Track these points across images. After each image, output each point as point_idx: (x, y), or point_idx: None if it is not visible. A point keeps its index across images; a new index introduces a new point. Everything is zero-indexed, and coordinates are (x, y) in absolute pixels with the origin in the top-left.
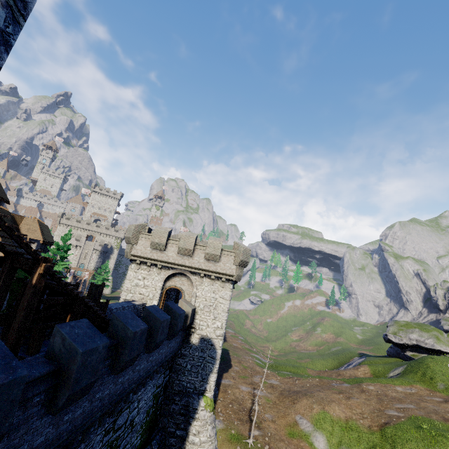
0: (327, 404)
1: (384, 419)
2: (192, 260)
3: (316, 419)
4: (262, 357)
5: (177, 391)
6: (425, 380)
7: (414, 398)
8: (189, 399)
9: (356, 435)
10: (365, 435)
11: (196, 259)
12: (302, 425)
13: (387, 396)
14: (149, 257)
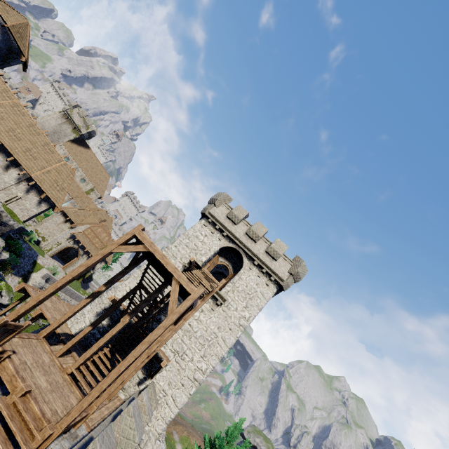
0: (192, 435)
1: None
2: None
3: (183, 438)
4: None
5: None
6: None
7: None
8: None
9: None
10: None
11: None
12: (174, 436)
13: None
14: None
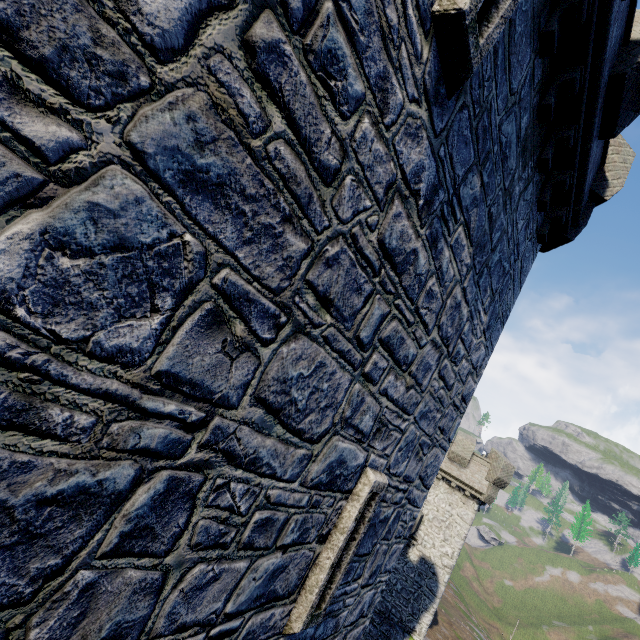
0: None
1: None
2: None
3: None
4: (487, 639)
5: (379, 610)
6: None
7: None
8: (390, 629)
9: None
10: None
11: None
12: None
13: None
14: None
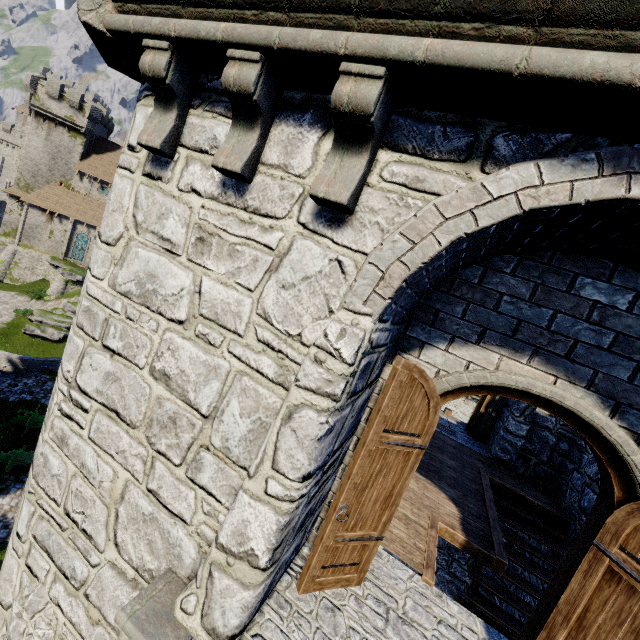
0: None
1: None
2: None
3: None
4: None
5: None
6: None
7: None
8: None
9: None
10: None
11: None
12: None
13: None
14: None
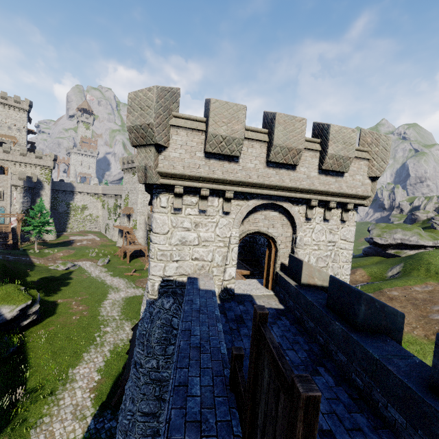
0: None
1: (436, 325)
2: (296, 174)
3: None
4: None
5: None
6: (431, 275)
7: (438, 296)
8: None
9: (418, 348)
10: (427, 346)
11: (302, 172)
12: None
13: (417, 300)
14: (206, 176)
